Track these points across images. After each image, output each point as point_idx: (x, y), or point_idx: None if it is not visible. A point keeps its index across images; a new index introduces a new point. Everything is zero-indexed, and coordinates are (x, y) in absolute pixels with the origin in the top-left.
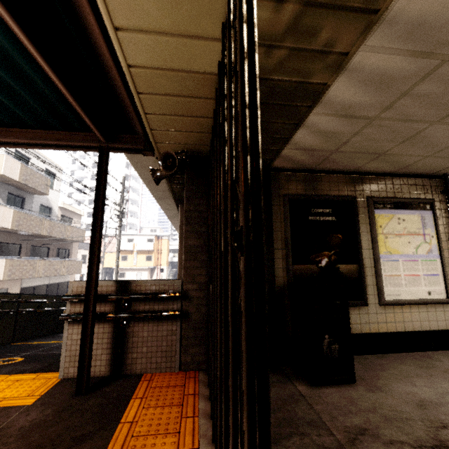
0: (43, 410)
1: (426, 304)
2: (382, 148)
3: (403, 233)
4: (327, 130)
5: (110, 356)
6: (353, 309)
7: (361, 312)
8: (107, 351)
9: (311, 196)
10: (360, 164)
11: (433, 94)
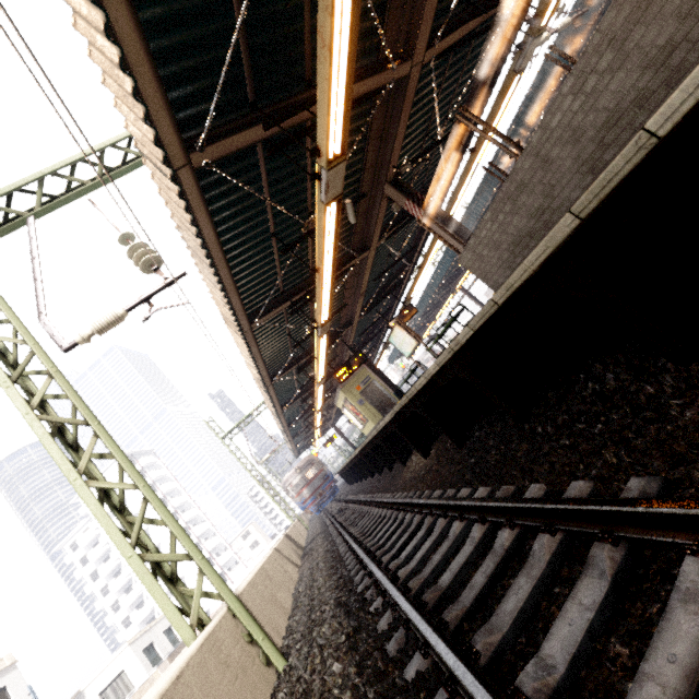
0: None
1: None
2: None
3: None
4: None
5: None
6: None
7: None
8: None
9: None
10: None
11: None
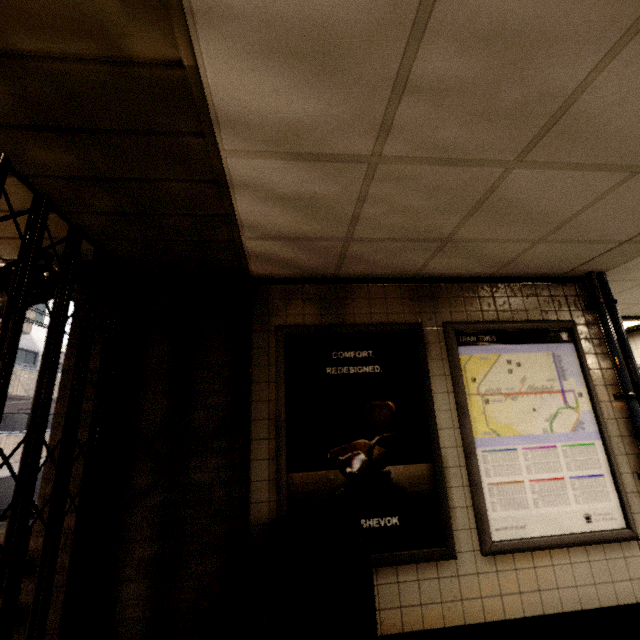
0: None
1: (585, 544)
2: (437, 228)
3: (521, 390)
4: (294, 194)
5: None
6: (424, 566)
7: (443, 574)
8: None
9: (330, 328)
10: (419, 262)
11: (468, 84)
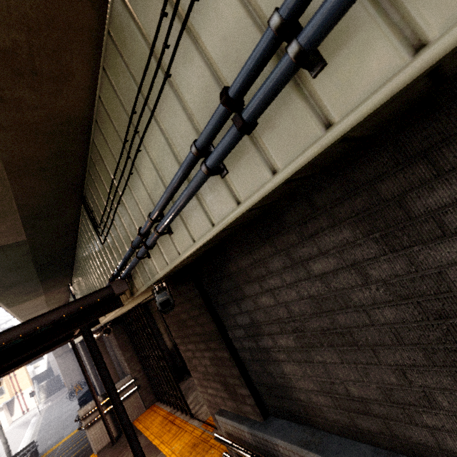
0: (107, 455)
1: None
2: None
3: None
4: None
5: (114, 427)
6: None
7: None
8: (112, 426)
9: None
10: None
11: None
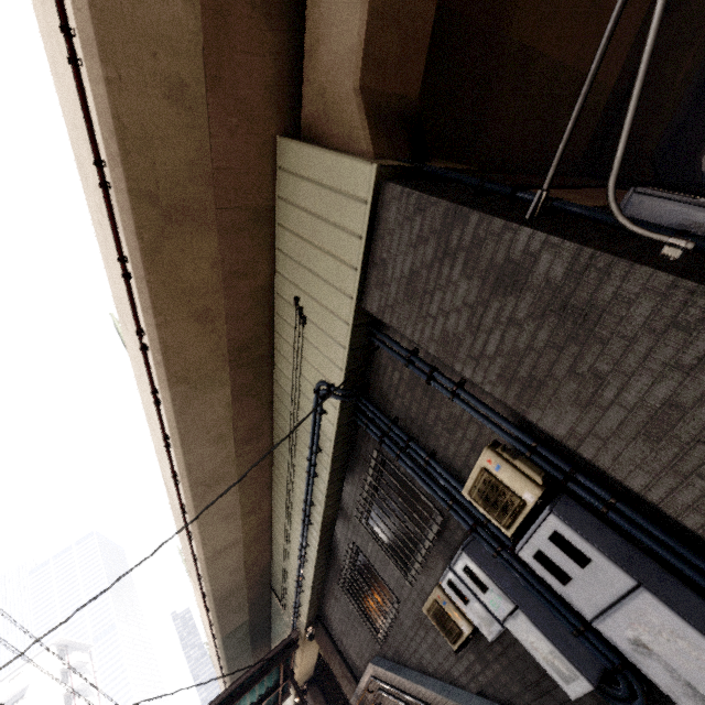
0: None
1: None
2: None
3: None
4: None
5: None
6: None
7: None
8: None
9: None
10: None
11: None
